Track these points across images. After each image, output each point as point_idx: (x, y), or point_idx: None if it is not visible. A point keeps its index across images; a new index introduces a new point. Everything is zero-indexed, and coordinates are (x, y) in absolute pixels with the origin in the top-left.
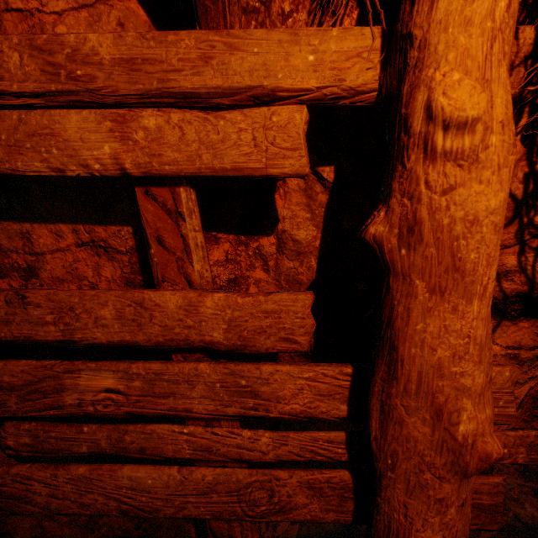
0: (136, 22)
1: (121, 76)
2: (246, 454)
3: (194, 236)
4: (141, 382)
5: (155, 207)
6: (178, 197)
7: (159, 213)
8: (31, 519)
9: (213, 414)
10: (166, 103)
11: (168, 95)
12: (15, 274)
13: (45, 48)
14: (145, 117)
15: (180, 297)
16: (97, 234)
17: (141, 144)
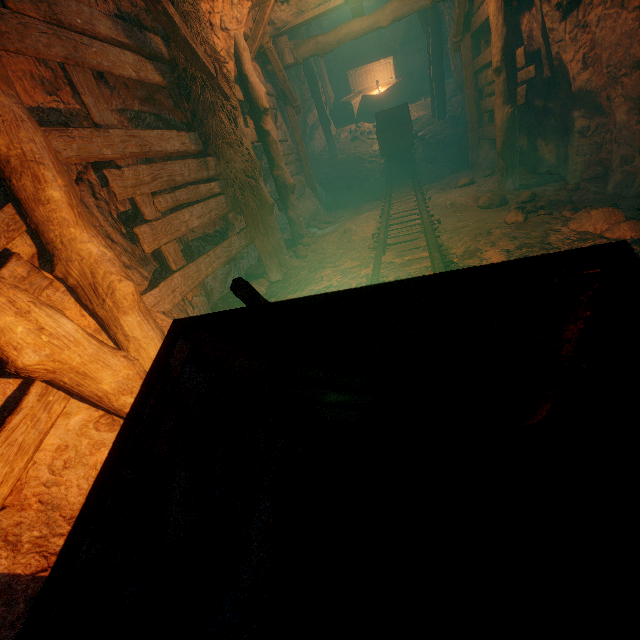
0: None
1: None
2: None
3: None
4: (492, 72)
5: None
6: None
7: None
8: None
9: None
10: None
11: None
12: None
13: None
14: None
15: None
16: None
17: None
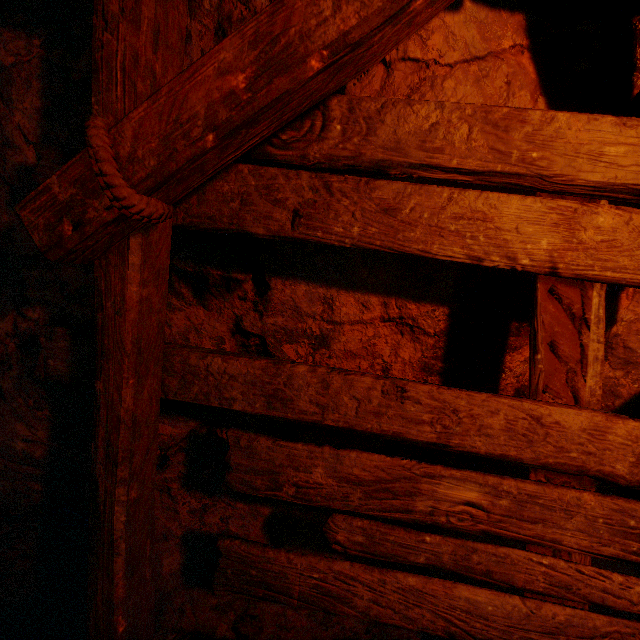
0: (523, 80)
1: (584, 165)
2: (611, 600)
3: (595, 348)
4: (509, 502)
5: (556, 308)
6: (588, 302)
7: (559, 316)
8: (277, 606)
9: (583, 550)
10: (616, 198)
11: (630, 191)
12: (305, 341)
13: (501, 123)
14: (600, 214)
15: (585, 418)
16: (407, 310)
17: (587, 243)
